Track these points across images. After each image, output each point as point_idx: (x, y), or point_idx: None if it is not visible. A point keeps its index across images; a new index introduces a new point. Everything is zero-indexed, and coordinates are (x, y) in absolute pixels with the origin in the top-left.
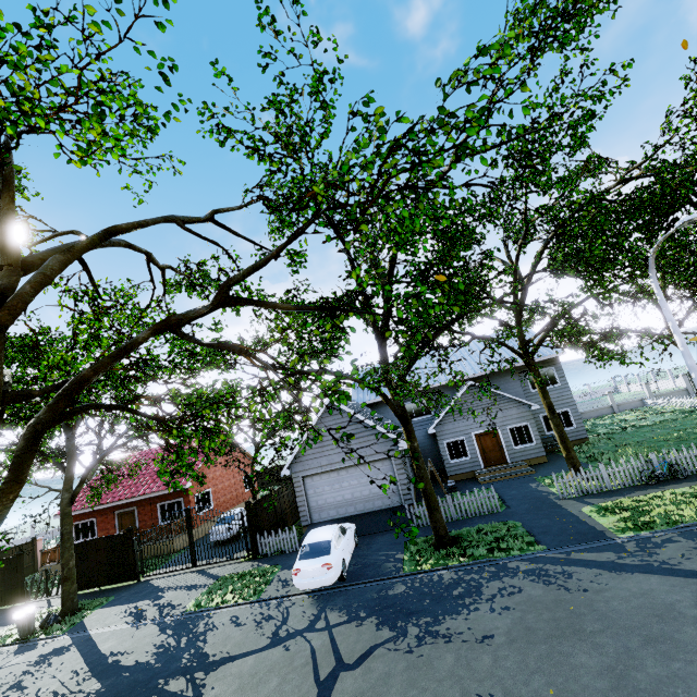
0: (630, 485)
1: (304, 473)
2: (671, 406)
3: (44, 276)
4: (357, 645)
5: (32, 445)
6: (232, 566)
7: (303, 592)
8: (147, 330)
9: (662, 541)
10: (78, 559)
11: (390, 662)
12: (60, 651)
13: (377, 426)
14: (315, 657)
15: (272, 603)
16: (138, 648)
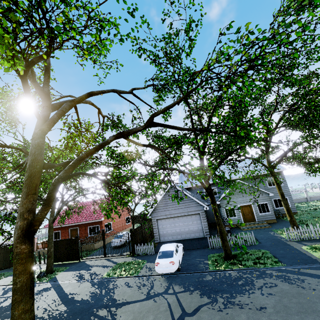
0: None
1: (157, 217)
2: None
3: (62, 111)
4: (191, 304)
5: (56, 189)
6: (123, 258)
7: (159, 274)
8: (112, 136)
9: None
10: (54, 248)
11: (211, 315)
12: (46, 289)
13: (194, 198)
14: (170, 307)
15: (144, 278)
16: (82, 292)
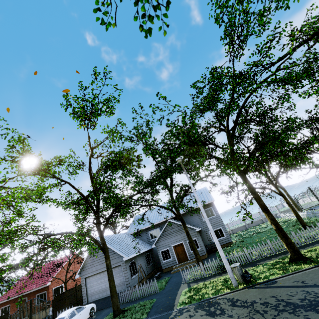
0: (214, 273)
1: (85, 275)
2: (284, 218)
3: None
4: None
5: None
6: None
7: None
8: None
9: (185, 311)
10: None
11: None
12: None
13: (114, 249)
14: None
15: None
16: None
